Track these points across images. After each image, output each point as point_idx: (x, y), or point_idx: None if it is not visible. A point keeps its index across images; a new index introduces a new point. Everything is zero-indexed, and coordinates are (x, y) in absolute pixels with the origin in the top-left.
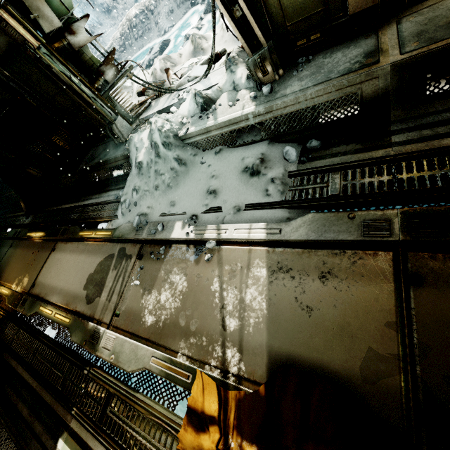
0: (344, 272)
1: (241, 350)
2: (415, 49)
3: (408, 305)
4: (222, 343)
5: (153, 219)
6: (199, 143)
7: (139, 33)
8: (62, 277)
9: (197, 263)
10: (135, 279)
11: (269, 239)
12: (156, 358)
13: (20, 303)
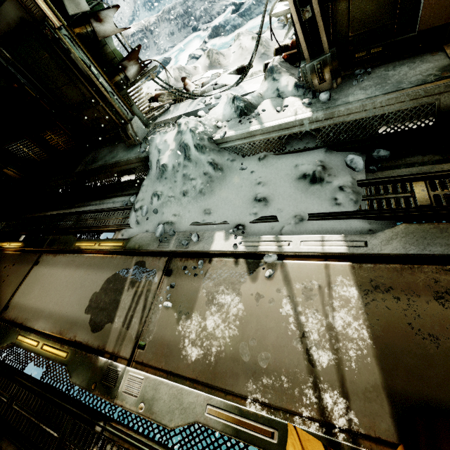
0: None
1: (346, 394)
2: None
3: None
4: (314, 384)
5: (182, 228)
6: (238, 147)
7: None
8: (52, 297)
9: (254, 280)
10: (164, 300)
11: (353, 252)
12: (214, 407)
13: None
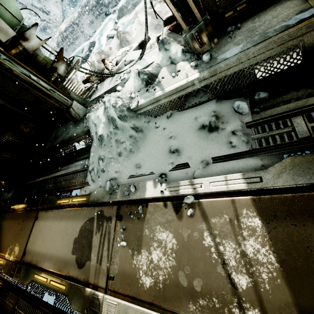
0: None
1: (265, 312)
2: None
3: None
4: (238, 304)
5: (123, 181)
6: (150, 111)
7: (70, 41)
8: (50, 243)
9: (180, 218)
10: (120, 240)
11: (252, 188)
12: None
13: (15, 272)
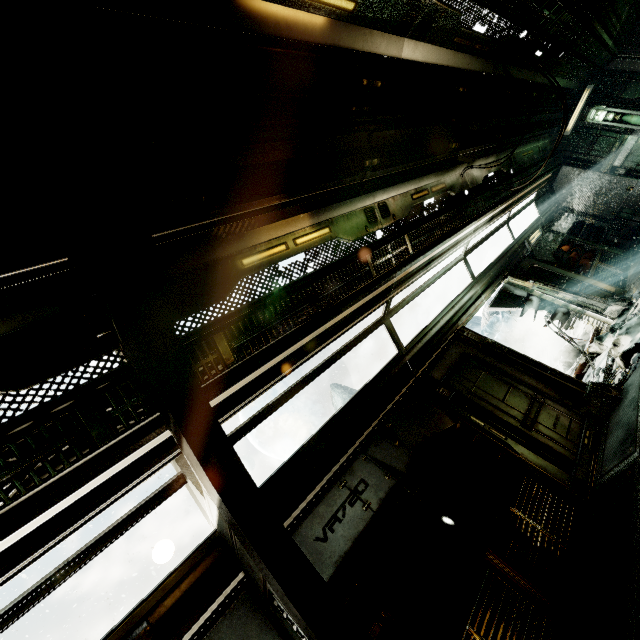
0: None
1: None
2: None
3: None
4: None
5: None
6: None
7: None
8: None
9: None
10: None
11: None
12: None
13: None
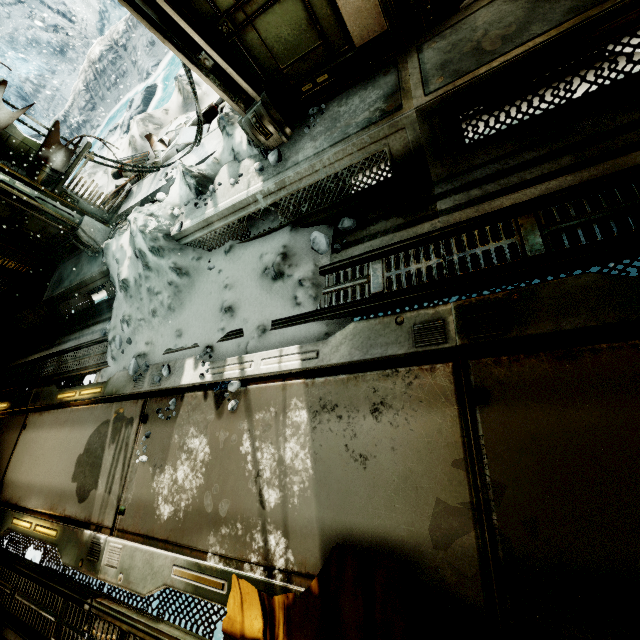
0: (400, 399)
1: (287, 533)
2: (440, 87)
3: (476, 432)
4: (262, 527)
5: (156, 359)
6: (201, 241)
7: (111, 80)
8: (41, 467)
9: (220, 416)
10: (141, 453)
11: (305, 367)
12: (179, 567)
13: None
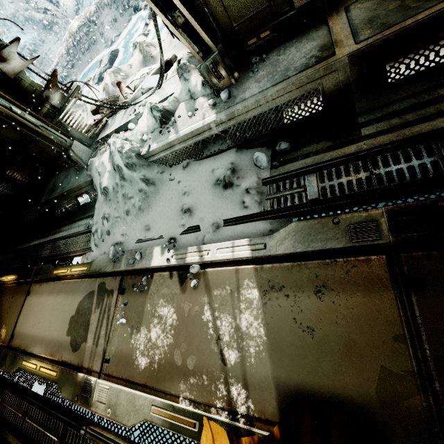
0: (340, 283)
1: (246, 386)
2: (370, 37)
3: (413, 313)
4: (225, 380)
5: (129, 247)
6: (164, 159)
7: (85, 46)
8: (42, 324)
9: (184, 291)
10: (120, 317)
11: (255, 256)
12: (156, 407)
13: None
